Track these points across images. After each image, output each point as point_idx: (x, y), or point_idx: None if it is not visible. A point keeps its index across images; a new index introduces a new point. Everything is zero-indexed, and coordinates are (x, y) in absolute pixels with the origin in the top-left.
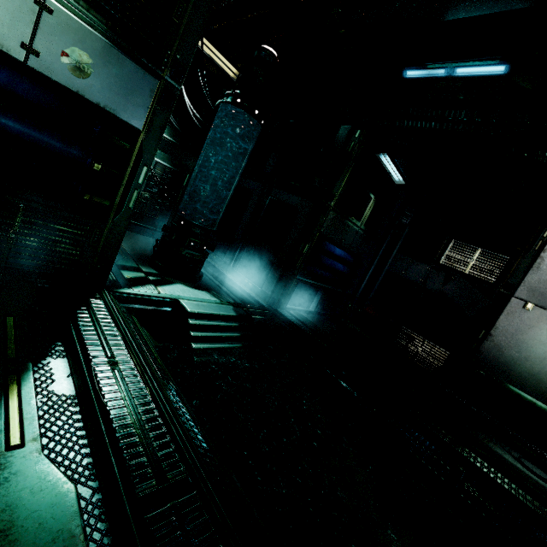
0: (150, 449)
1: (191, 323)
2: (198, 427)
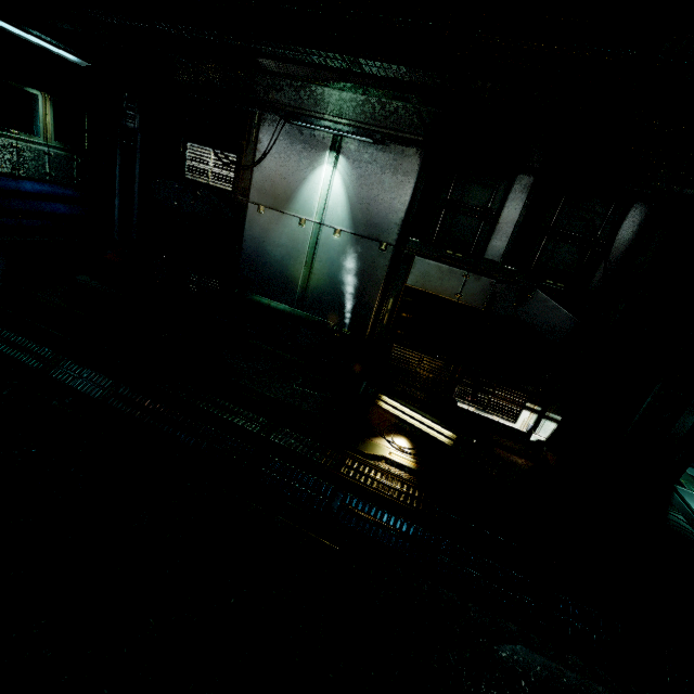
0: None
1: None
2: None
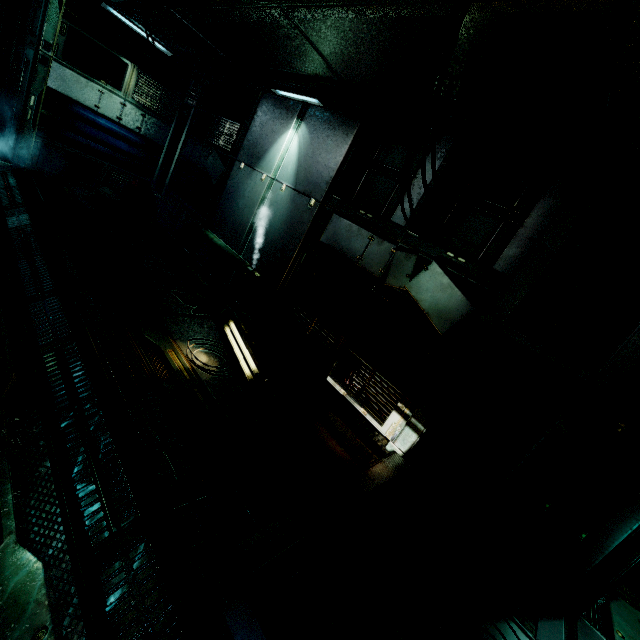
0: None
1: None
2: None
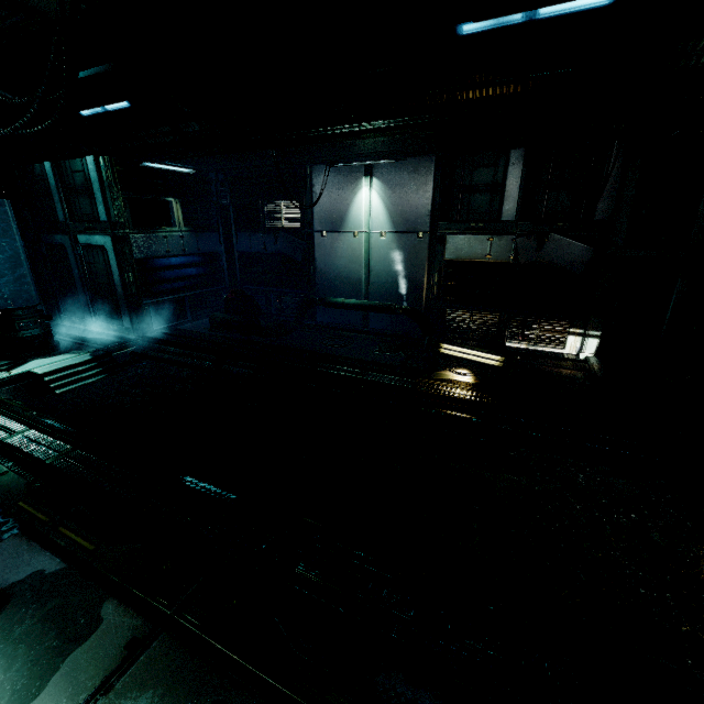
0: (7, 429)
1: (47, 380)
2: (54, 421)
